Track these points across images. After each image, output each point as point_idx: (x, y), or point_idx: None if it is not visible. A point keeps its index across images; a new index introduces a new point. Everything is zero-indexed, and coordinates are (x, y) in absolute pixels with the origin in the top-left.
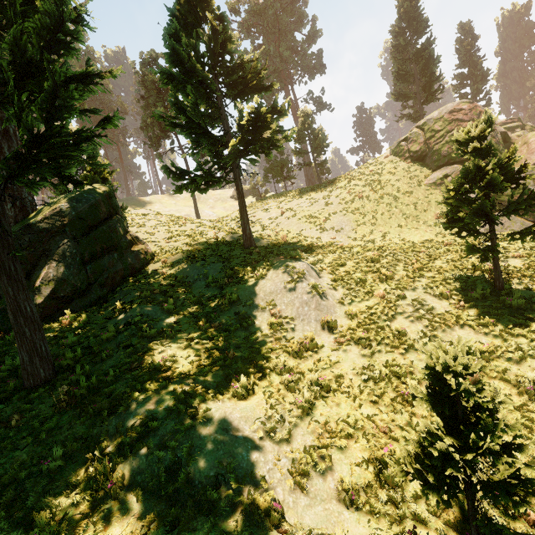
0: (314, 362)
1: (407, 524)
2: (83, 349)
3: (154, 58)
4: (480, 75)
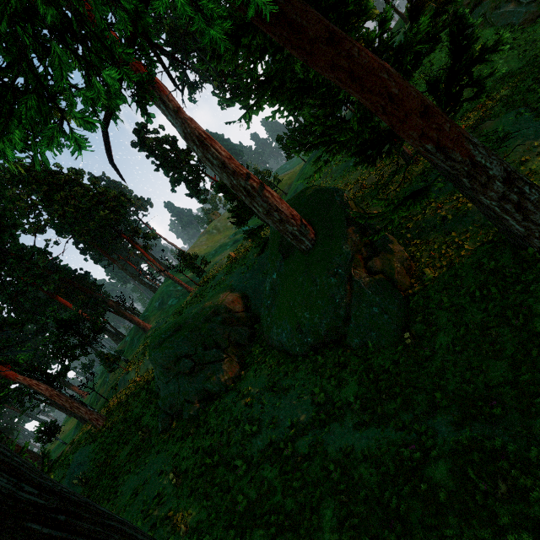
0: None
1: None
2: (495, 235)
3: (145, 127)
4: None
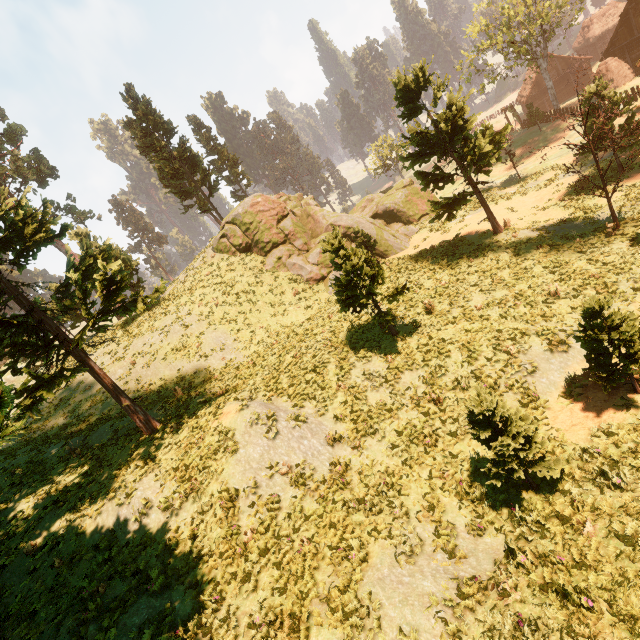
0: (359, 477)
1: (504, 508)
2: None
3: None
4: (231, 160)
